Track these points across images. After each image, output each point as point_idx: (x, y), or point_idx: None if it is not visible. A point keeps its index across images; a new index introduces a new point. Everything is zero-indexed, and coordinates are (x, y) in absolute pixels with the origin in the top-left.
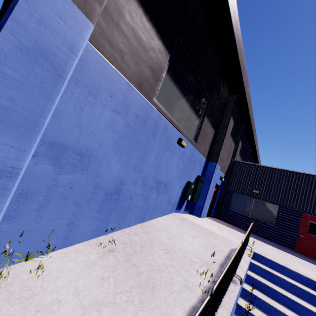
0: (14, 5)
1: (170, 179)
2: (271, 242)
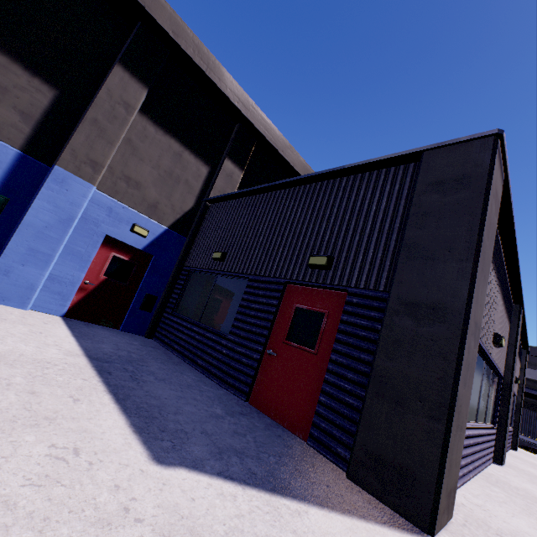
0: None
1: None
2: (190, 377)
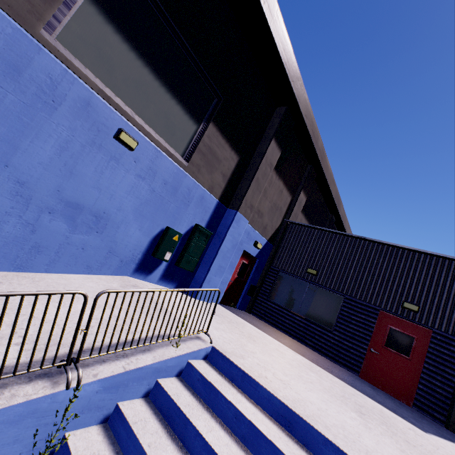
0: None
1: (110, 208)
2: (320, 357)
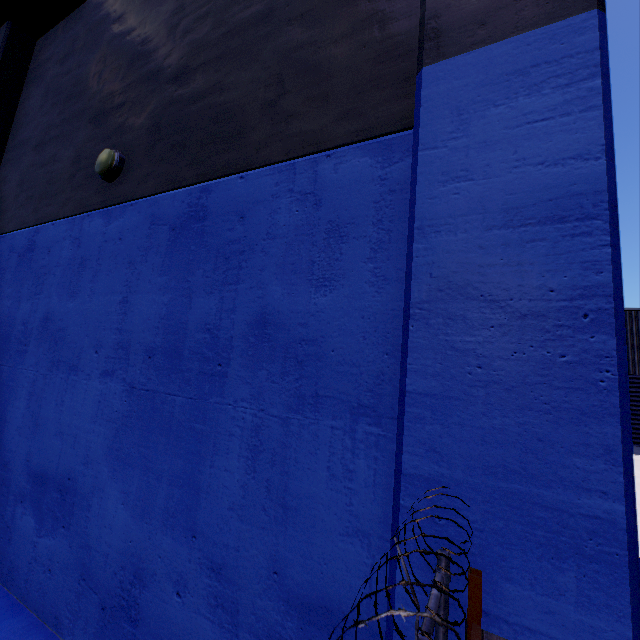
0: (609, 135)
1: None
2: None
